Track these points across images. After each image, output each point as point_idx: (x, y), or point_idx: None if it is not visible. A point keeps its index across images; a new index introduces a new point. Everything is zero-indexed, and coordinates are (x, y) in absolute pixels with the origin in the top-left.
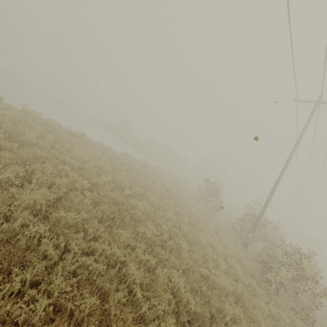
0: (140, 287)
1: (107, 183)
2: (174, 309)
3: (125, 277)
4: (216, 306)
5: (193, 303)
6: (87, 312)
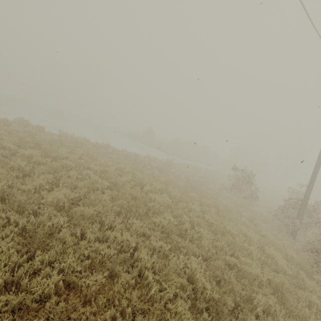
0: (154, 273)
1: (129, 182)
2: (191, 296)
3: (138, 262)
4: (242, 294)
5: (210, 288)
6: (93, 288)
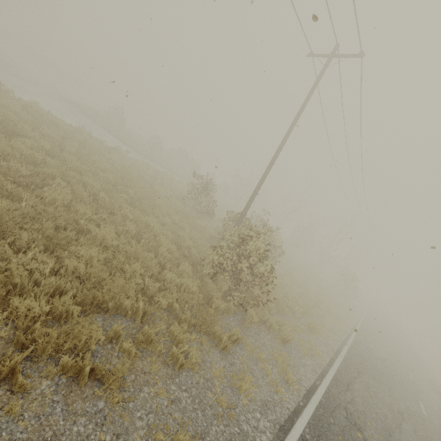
0: None
1: None
2: None
3: None
4: (47, 234)
5: None
6: None
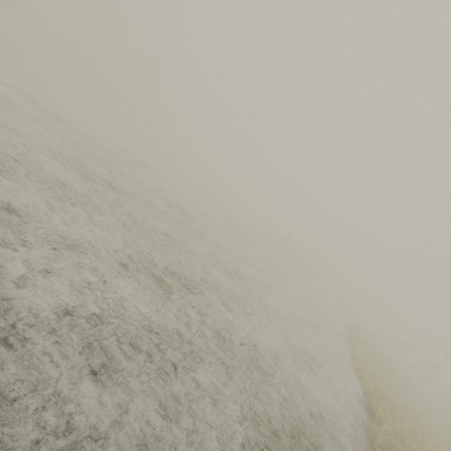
0: None
1: None
2: None
3: None
4: None
5: None
6: None
